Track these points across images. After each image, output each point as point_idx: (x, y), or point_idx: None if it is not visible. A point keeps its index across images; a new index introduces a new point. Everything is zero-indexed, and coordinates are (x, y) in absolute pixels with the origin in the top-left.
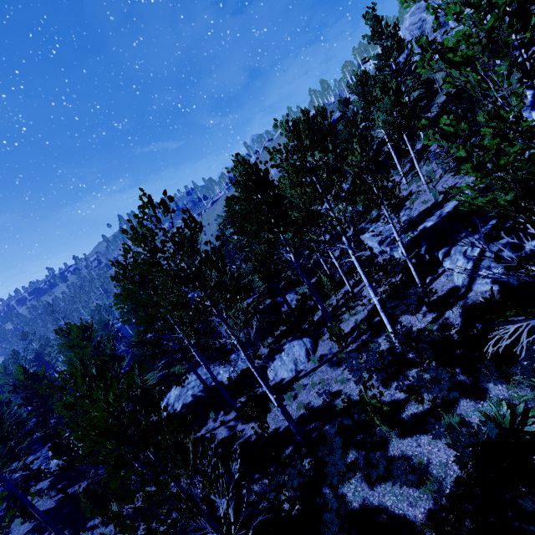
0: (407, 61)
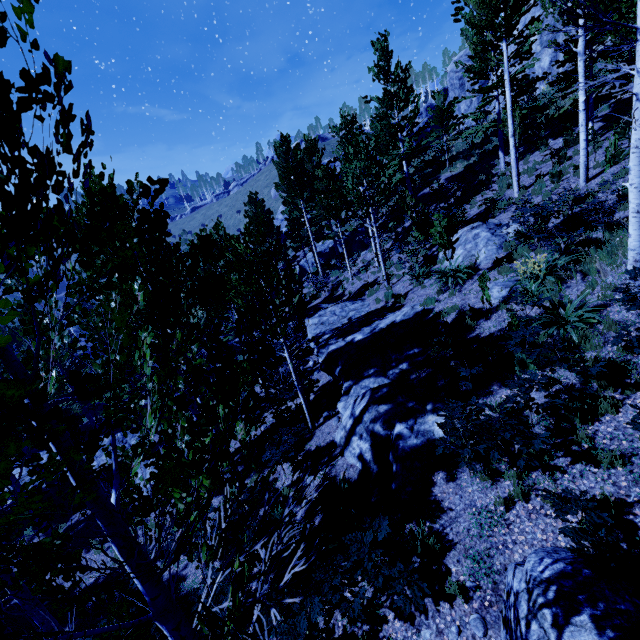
0: (410, 118)
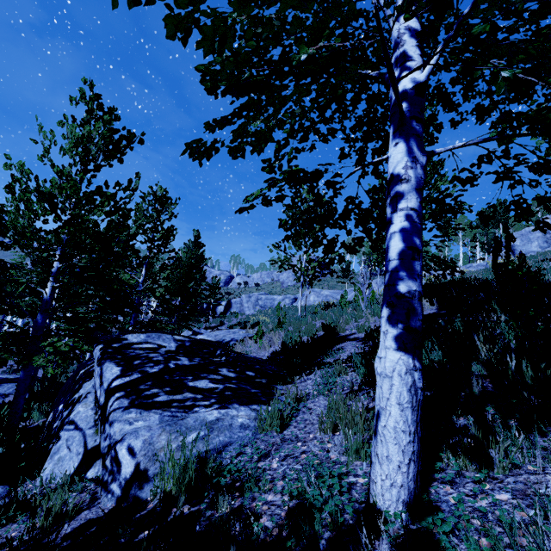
0: None
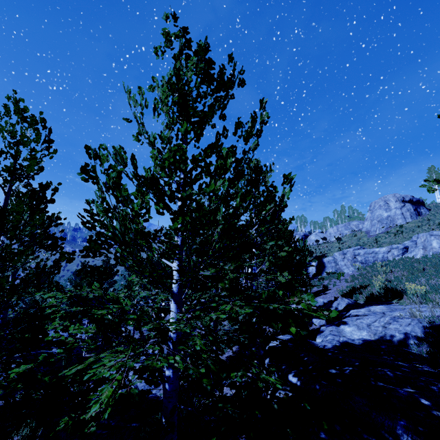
0: None
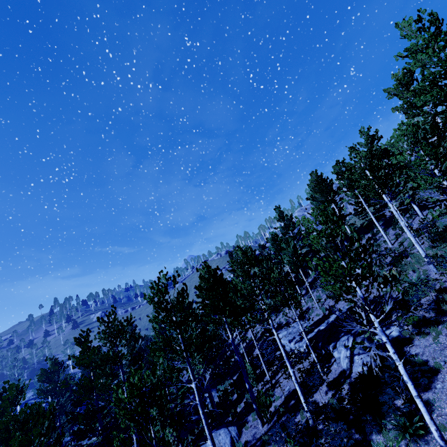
0: (298, 233)
